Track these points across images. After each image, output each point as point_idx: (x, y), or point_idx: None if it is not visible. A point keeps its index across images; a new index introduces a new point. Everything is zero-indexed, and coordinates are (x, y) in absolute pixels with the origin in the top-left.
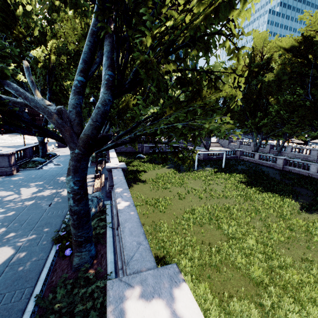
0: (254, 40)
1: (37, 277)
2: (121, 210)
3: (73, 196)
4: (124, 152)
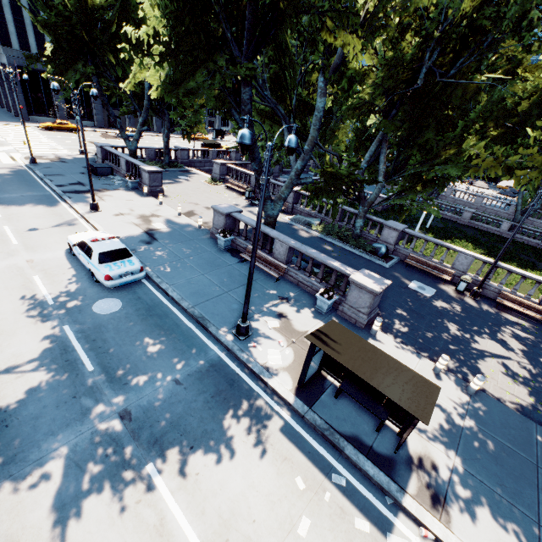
0: None
1: None
2: None
3: None
4: None
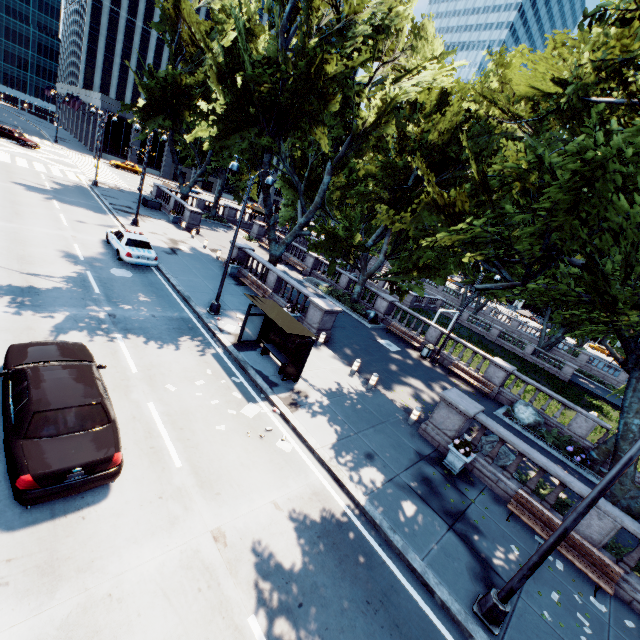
0: None
1: (590, 480)
2: None
3: None
4: None
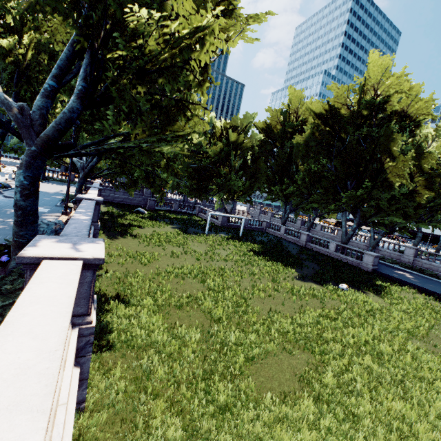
0: (291, 98)
1: None
2: (75, 219)
3: (21, 190)
4: (119, 204)
